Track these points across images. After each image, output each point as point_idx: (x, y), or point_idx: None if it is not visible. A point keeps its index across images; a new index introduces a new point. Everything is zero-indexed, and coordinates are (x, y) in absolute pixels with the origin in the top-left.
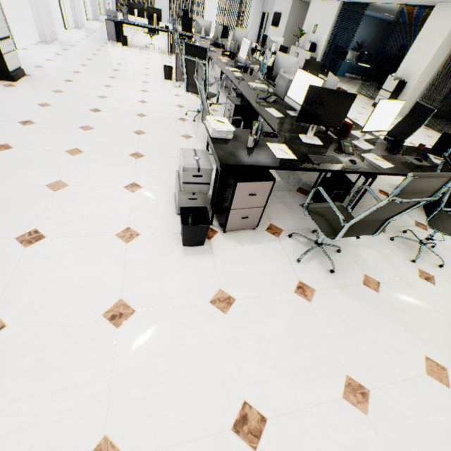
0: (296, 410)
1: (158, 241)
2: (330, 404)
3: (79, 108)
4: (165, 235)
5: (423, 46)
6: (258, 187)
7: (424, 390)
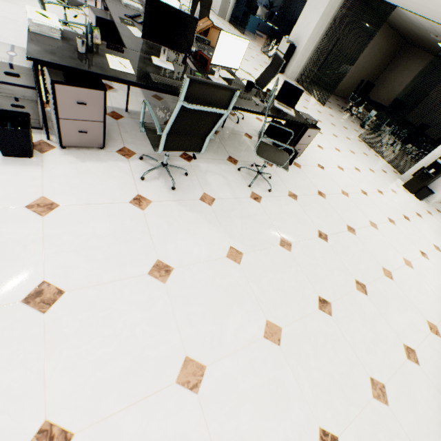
0: (98, 284)
1: None
2: (134, 279)
3: None
4: None
5: (310, 14)
6: (86, 96)
7: (220, 266)
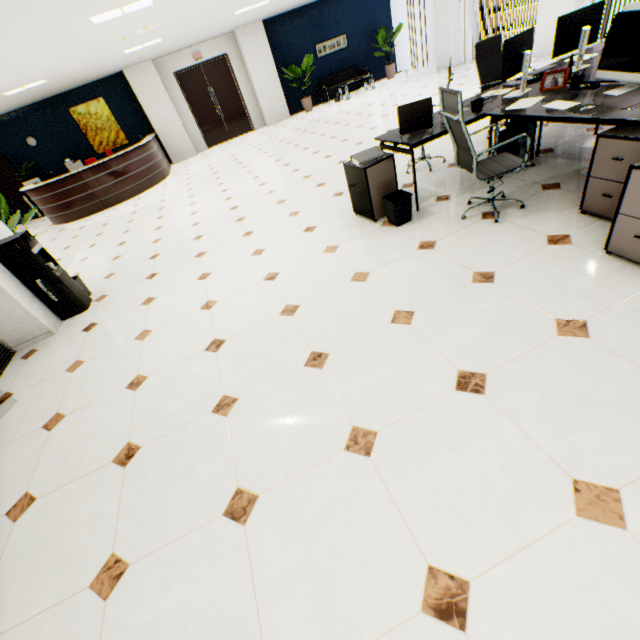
0: None
1: None
2: None
3: None
4: None
5: None
6: None
7: None
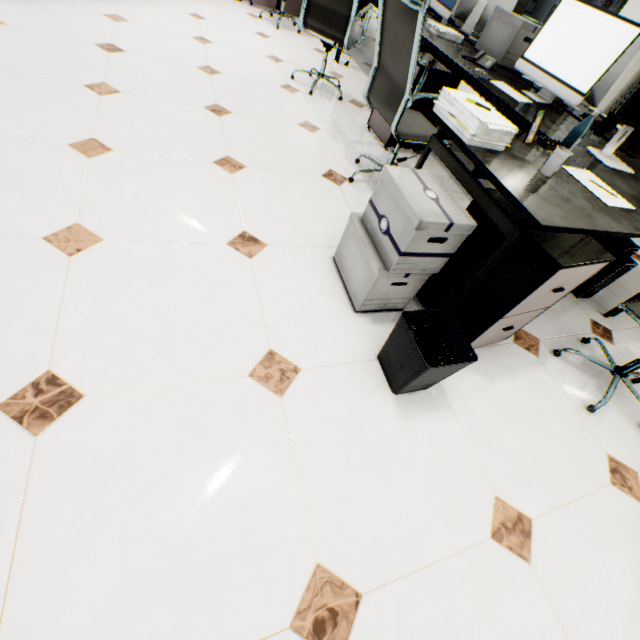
0: None
1: (342, 384)
2: None
3: (71, 39)
4: (350, 366)
5: None
6: (576, 275)
7: None
